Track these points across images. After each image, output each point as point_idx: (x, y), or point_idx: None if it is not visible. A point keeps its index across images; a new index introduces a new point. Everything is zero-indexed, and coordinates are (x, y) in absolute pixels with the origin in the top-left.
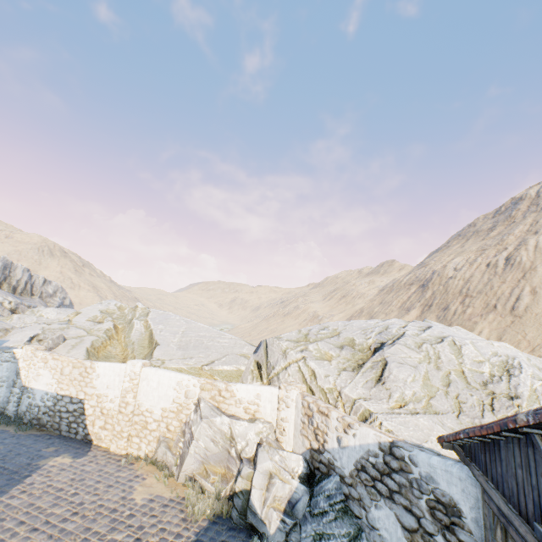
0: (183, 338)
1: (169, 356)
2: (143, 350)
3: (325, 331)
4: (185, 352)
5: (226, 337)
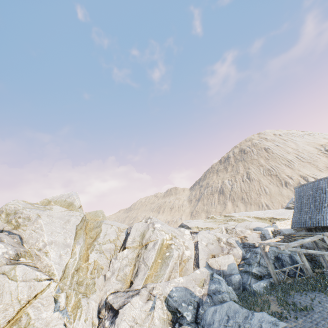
0: (270, 214)
1: (284, 217)
2: (265, 222)
3: None
4: (284, 215)
5: (278, 210)
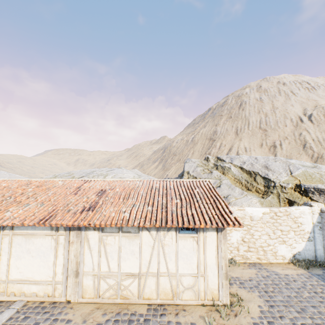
0: None
1: None
2: None
3: (67, 174)
4: None
5: None
